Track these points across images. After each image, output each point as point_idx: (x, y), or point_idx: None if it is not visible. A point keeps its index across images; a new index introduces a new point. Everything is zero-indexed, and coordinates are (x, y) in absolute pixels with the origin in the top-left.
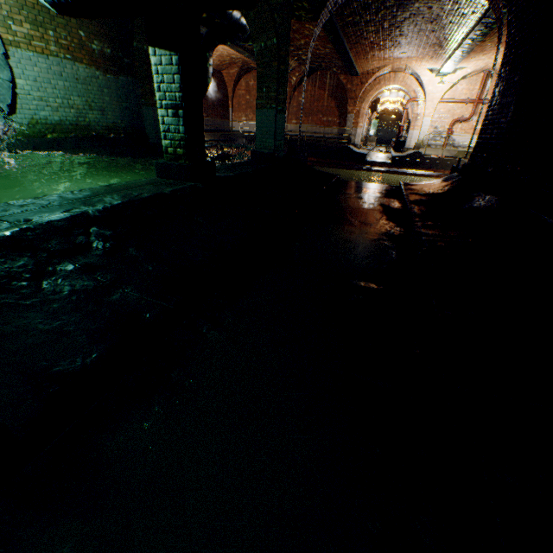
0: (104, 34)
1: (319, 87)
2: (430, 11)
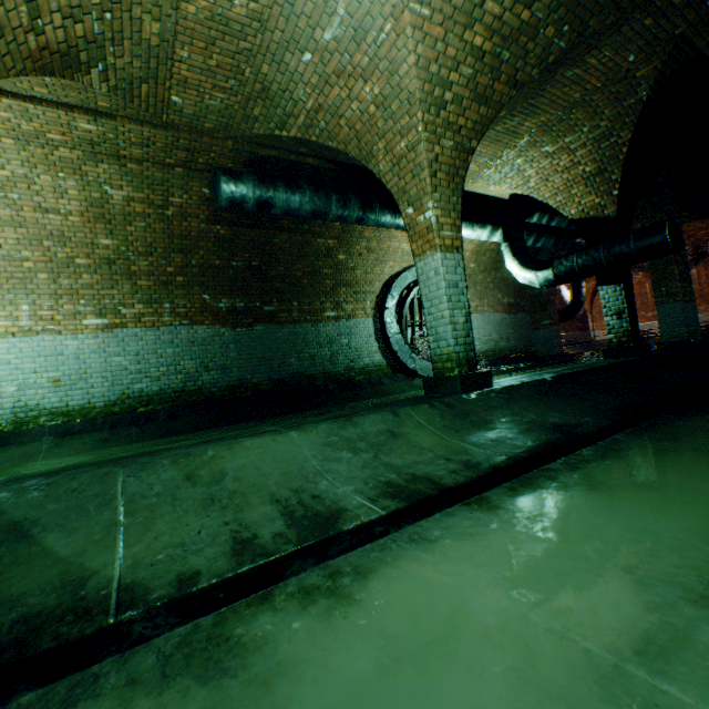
0: (509, 292)
1: None
2: None
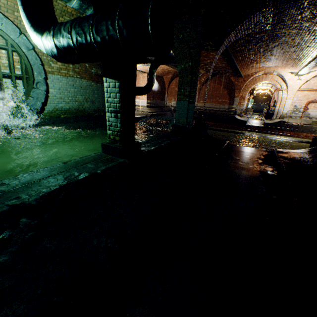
0: (99, 65)
1: (217, 83)
2: (293, 41)
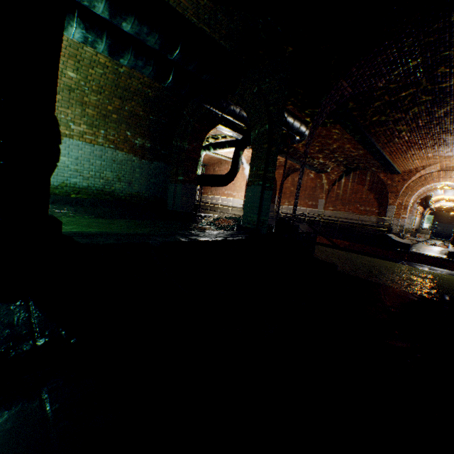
0: (148, 135)
1: (357, 182)
2: None
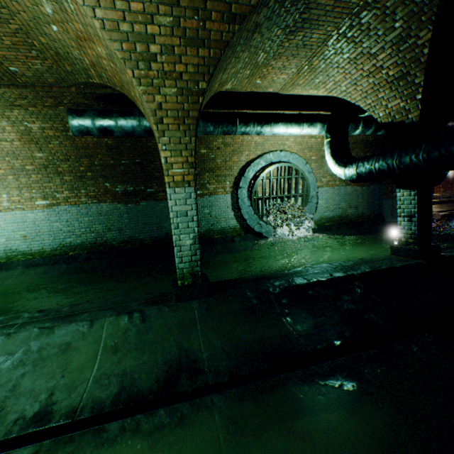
0: None
1: None
2: None
